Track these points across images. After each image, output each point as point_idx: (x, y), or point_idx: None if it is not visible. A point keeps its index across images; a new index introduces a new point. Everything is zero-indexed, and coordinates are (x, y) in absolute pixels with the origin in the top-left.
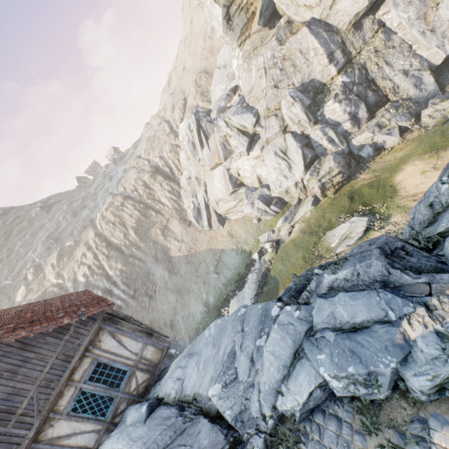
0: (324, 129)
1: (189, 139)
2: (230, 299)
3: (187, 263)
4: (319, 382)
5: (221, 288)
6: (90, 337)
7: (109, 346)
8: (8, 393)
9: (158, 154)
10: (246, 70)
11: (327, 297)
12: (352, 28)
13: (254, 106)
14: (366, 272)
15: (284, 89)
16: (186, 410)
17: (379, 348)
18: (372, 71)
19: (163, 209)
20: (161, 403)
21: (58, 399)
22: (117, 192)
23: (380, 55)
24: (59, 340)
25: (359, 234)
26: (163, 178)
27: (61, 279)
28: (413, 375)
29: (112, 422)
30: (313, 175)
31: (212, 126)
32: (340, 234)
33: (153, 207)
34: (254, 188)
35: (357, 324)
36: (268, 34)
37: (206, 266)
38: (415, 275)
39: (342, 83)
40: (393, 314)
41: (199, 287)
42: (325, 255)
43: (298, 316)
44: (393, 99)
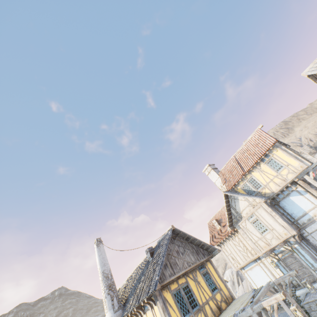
0: None
1: (231, 278)
2: None
3: None
4: None
5: None
6: None
7: None
8: None
9: None
10: None
11: None
12: None
13: None
14: None
15: None
16: None
17: None
18: None
19: None
20: None
21: None
22: None
23: None
24: None
25: None
26: None
27: None
28: None
29: None
30: None
31: None
32: None
33: None
34: None
35: None
36: None
37: None
38: None
39: None
40: None
41: None
42: None
43: None
44: None
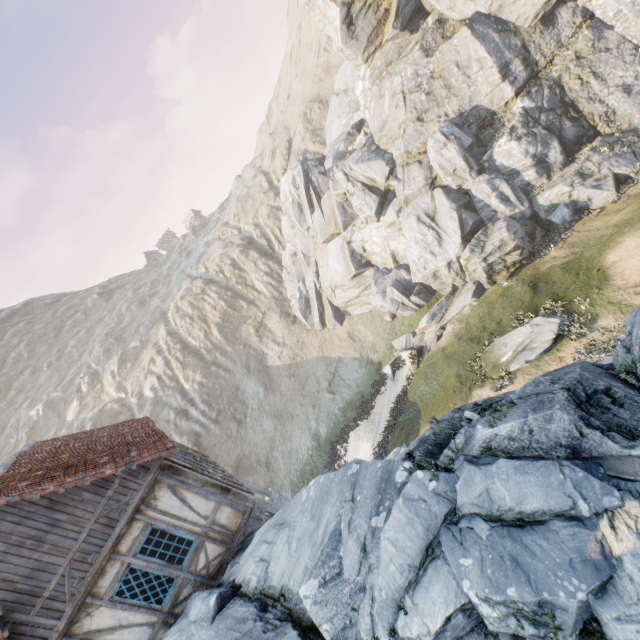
0: (493, 181)
1: (294, 199)
2: (349, 432)
3: (290, 376)
4: (462, 602)
5: (337, 415)
6: (142, 493)
7: (168, 505)
8: (32, 569)
9: (252, 221)
10: (376, 96)
11: (480, 463)
12: (539, 24)
13: (387, 149)
14: (544, 429)
15: (432, 122)
16: (269, 611)
17: (560, 562)
18: (571, 89)
19: (257, 298)
20: (236, 594)
21: (98, 578)
22: (197, 274)
23: (585, 63)
24: (99, 497)
25: (545, 344)
26: (259, 255)
27: (123, 393)
28: (615, 619)
29: (172, 613)
30: (476, 251)
31: (327, 180)
32: (515, 343)
33: (244, 295)
34: (386, 269)
35: (526, 515)
36: (408, 40)
37: (316, 382)
38: (626, 441)
39: (522, 111)
40: (585, 506)
41: (306, 412)
42: (490, 375)
43: (434, 488)
44: (605, 131)
